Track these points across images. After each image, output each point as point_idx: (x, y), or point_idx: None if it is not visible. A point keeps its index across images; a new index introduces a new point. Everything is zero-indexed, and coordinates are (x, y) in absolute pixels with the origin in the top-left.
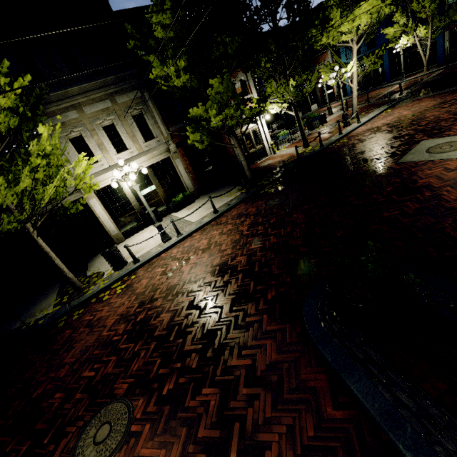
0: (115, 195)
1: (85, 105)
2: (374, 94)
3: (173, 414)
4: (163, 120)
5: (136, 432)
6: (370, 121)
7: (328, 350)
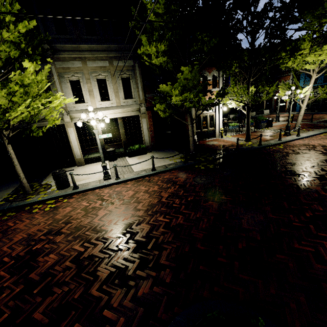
0: (89, 130)
1: (89, 60)
2: (318, 117)
3: None
4: (144, 87)
5: None
6: (309, 137)
7: None
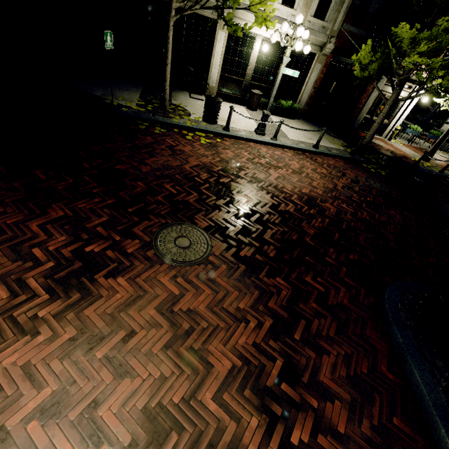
0: (242, 47)
1: None
2: None
3: (247, 274)
4: (349, 8)
5: (213, 263)
6: None
7: (402, 334)
